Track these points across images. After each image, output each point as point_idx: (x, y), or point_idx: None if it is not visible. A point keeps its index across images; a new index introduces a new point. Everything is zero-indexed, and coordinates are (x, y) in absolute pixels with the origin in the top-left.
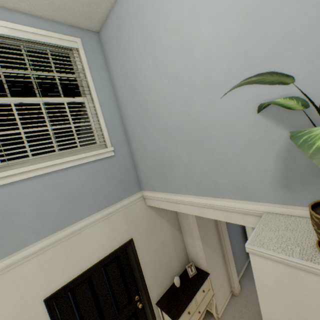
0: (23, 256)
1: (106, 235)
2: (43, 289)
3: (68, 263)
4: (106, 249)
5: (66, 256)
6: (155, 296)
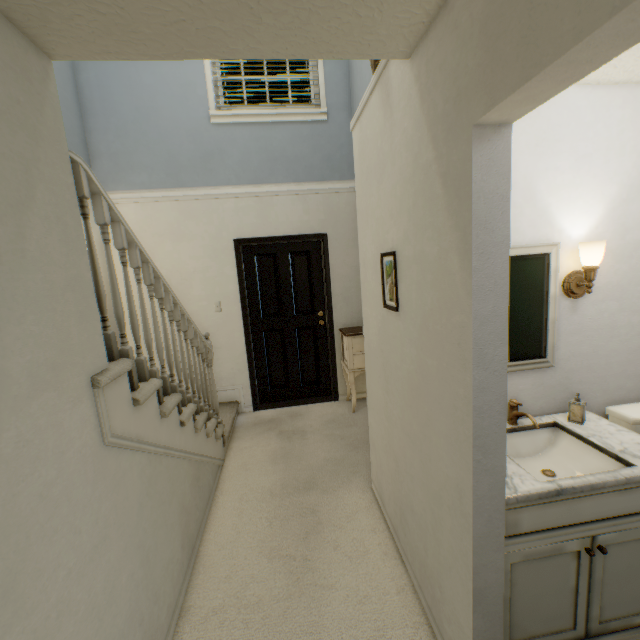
0: (226, 193)
1: (298, 214)
2: (235, 231)
3: (257, 221)
4: (295, 229)
5: (257, 213)
6: (340, 321)
